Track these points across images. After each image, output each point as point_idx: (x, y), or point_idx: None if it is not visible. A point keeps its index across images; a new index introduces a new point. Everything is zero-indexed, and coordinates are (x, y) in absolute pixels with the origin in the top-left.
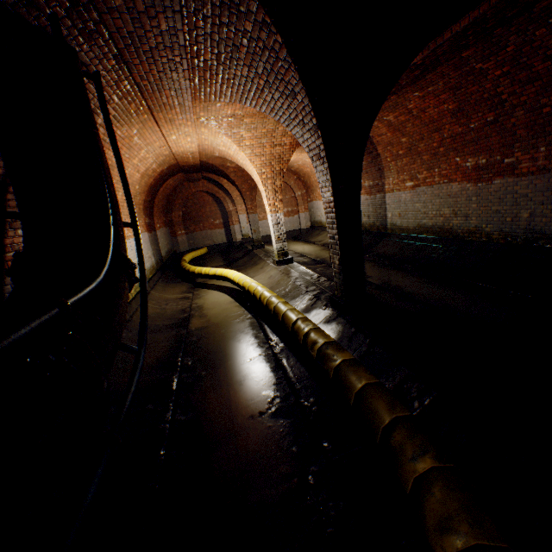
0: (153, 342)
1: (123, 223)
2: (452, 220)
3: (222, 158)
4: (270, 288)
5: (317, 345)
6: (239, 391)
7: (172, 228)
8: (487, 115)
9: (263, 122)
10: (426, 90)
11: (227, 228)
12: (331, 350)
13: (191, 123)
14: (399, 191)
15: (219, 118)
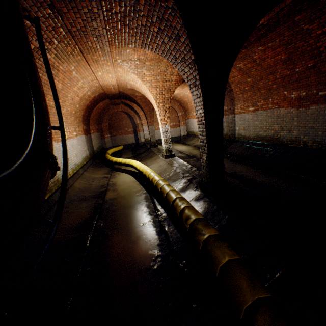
0: (79, 208)
1: (53, 127)
2: (279, 132)
3: (132, 90)
4: (159, 173)
5: (190, 220)
6: (132, 249)
7: (101, 133)
8: (308, 62)
9: (158, 65)
10: (267, 45)
11: (135, 134)
12: (200, 226)
13: (110, 63)
14: (244, 113)
15: (129, 61)
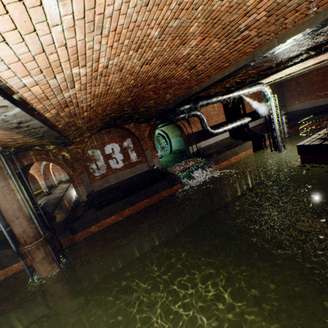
0: None
1: None
2: None
3: None
4: None
5: None
6: None
7: None
8: None
9: None
10: None
11: None
12: None
13: None
14: None
15: None
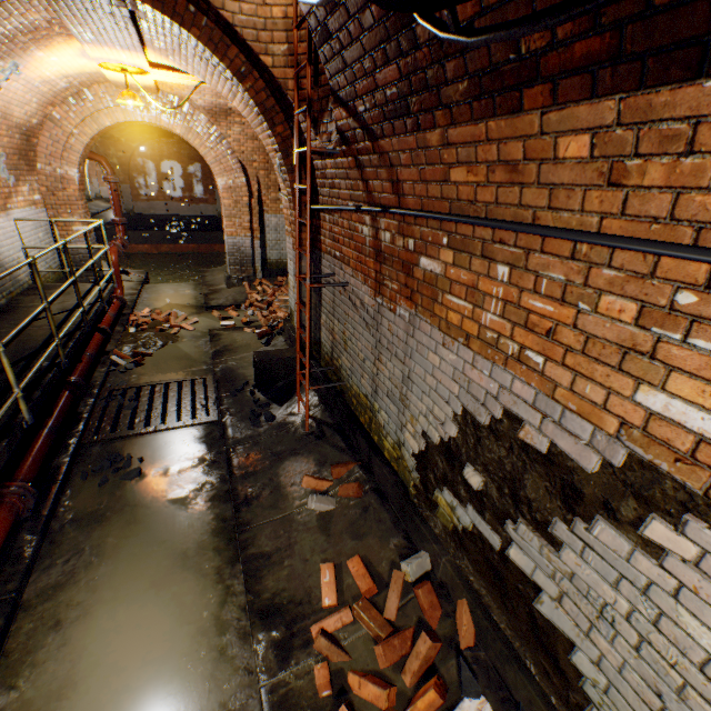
0: None
1: None
2: None
3: None
4: None
5: None
6: None
7: None
8: None
9: None
10: None
11: None
12: None
13: None
14: None
15: None
